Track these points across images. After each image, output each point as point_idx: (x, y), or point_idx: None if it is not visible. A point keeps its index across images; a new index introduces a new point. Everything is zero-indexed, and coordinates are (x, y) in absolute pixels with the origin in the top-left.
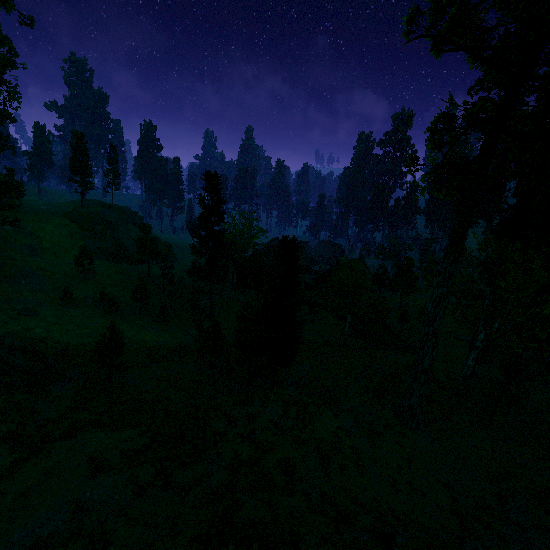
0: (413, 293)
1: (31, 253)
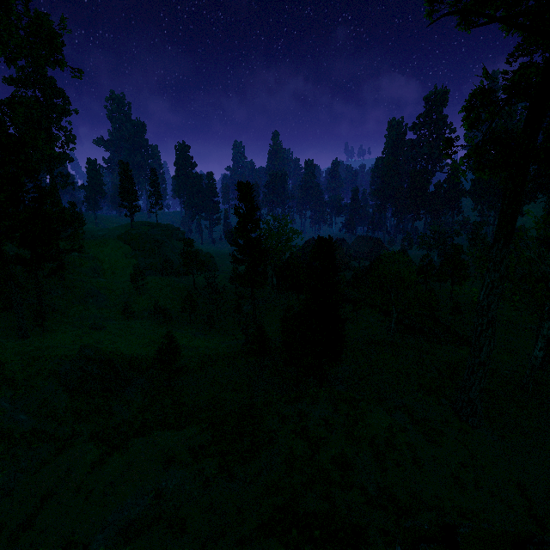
0: (463, 282)
1: (94, 275)
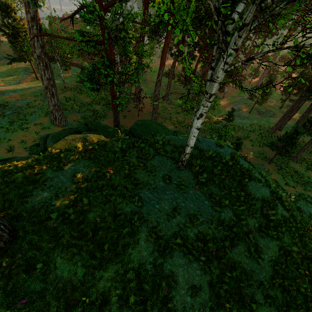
0: None
1: None
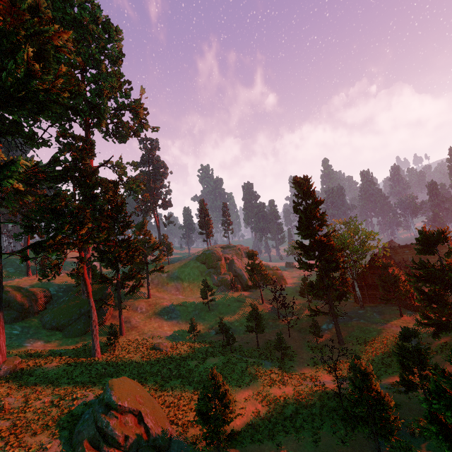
0: None
1: (176, 293)
